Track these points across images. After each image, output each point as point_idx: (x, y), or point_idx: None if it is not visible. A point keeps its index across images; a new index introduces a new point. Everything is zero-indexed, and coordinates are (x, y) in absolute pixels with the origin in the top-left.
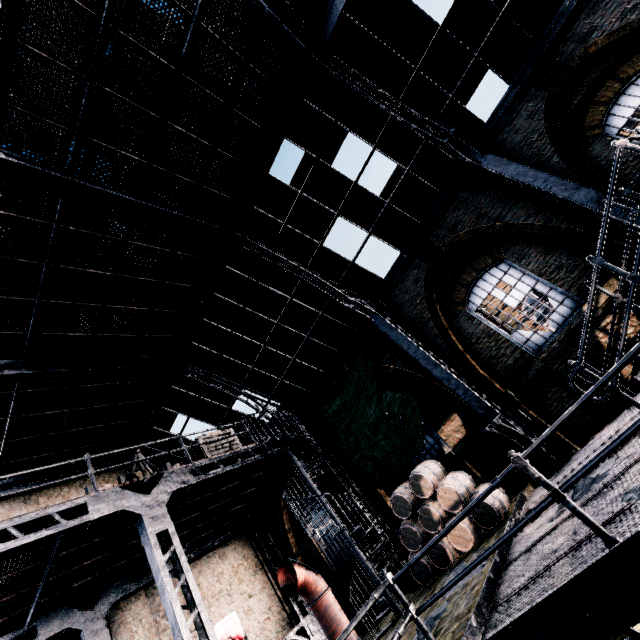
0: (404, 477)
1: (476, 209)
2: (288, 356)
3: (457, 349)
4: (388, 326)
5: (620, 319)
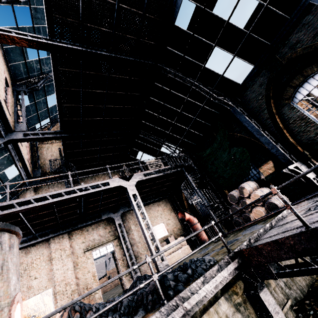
0: (237, 187)
1: (315, 29)
2: (185, 127)
3: (278, 126)
4: (238, 113)
5: None
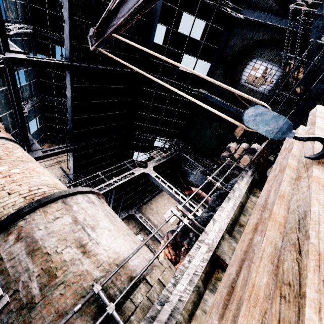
0: (223, 151)
1: (241, 36)
2: (171, 120)
3: (238, 99)
4: (210, 97)
5: (298, 72)
